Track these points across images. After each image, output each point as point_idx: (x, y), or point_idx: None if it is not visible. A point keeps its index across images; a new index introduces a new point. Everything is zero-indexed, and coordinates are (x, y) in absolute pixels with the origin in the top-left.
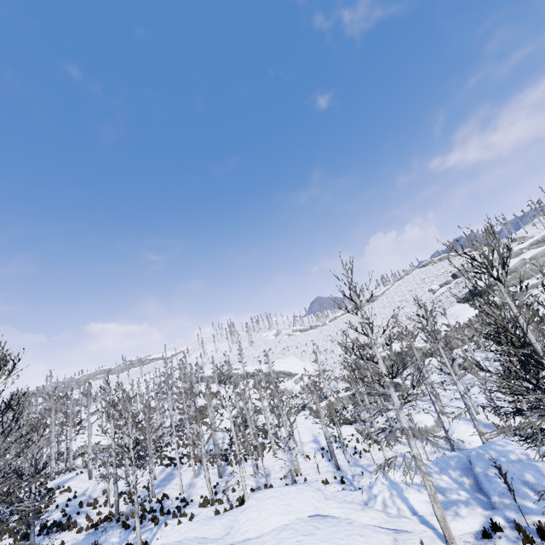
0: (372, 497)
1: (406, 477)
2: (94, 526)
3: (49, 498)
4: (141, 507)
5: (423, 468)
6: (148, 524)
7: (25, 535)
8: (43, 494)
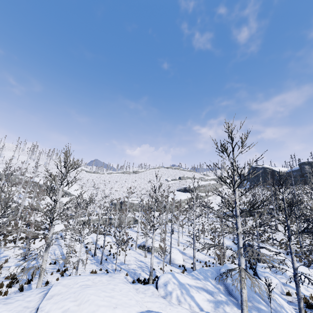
0: (168, 293)
1: (187, 280)
2: None
3: None
4: None
5: (245, 280)
6: None
7: None
8: None
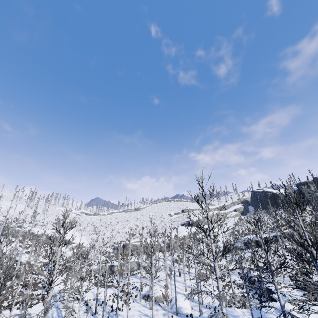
0: None
1: None
2: None
3: None
4: None
5: None
6: None
7: None
8: None
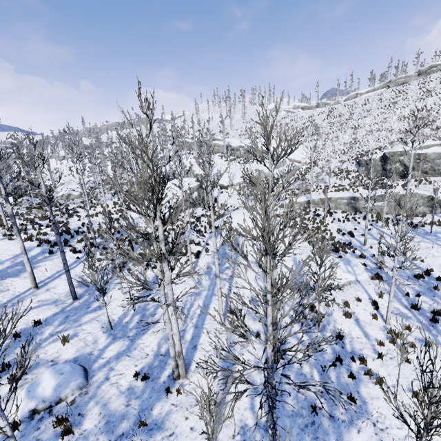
0: None
1: None
2: None
3: None
4: None
5: None
6: None
7: None
8: None
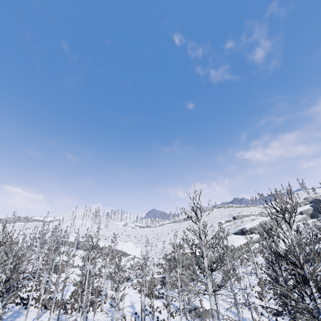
0: None
1: None
2: None
3: None
4: None
5: None
6: None
7: None
8: None
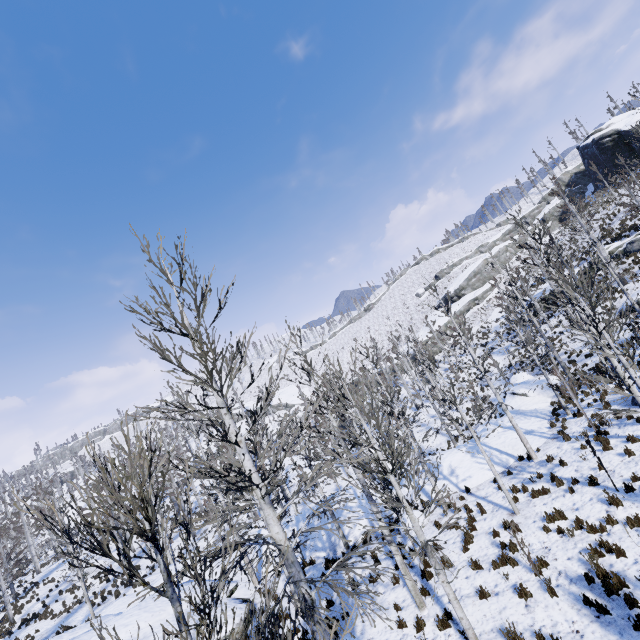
0: None
1: None
2: (67, 610)
3: (34, 592)
4: (113, 583)
5: None
6: (112, 598)
7: (6, 632)
8: (28, 589)
